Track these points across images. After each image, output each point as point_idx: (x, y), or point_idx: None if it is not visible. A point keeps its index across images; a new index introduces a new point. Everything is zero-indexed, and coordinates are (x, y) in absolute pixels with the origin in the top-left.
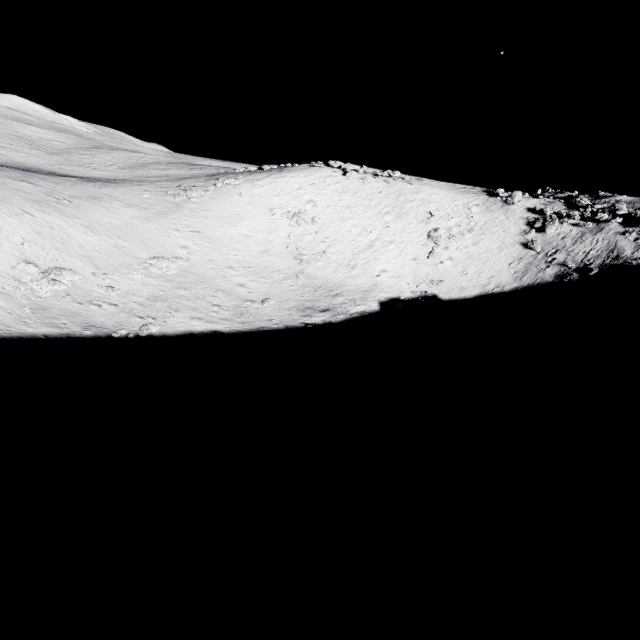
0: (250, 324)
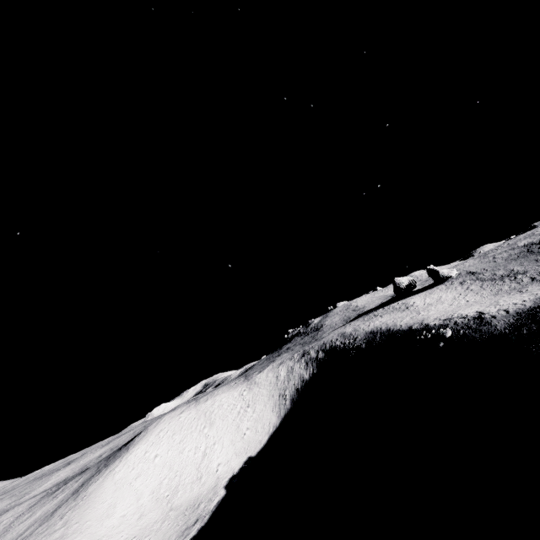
0: None
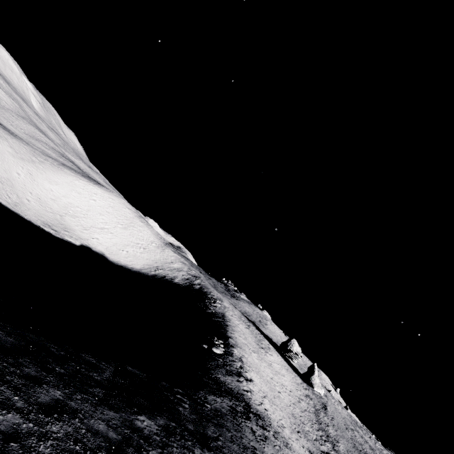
0: (16, 210)
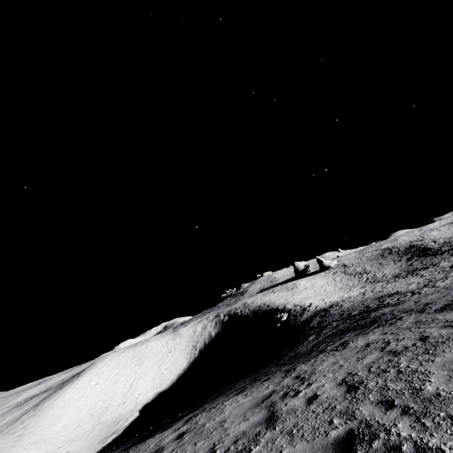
0: None
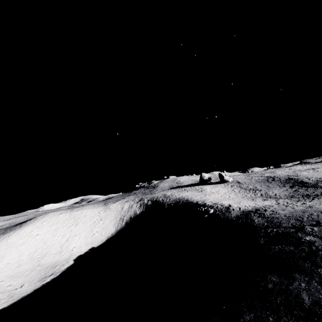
0: (17, 298)
